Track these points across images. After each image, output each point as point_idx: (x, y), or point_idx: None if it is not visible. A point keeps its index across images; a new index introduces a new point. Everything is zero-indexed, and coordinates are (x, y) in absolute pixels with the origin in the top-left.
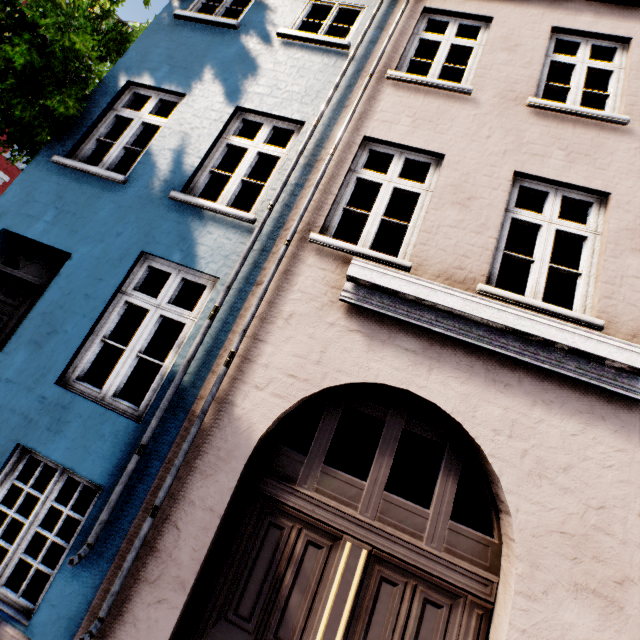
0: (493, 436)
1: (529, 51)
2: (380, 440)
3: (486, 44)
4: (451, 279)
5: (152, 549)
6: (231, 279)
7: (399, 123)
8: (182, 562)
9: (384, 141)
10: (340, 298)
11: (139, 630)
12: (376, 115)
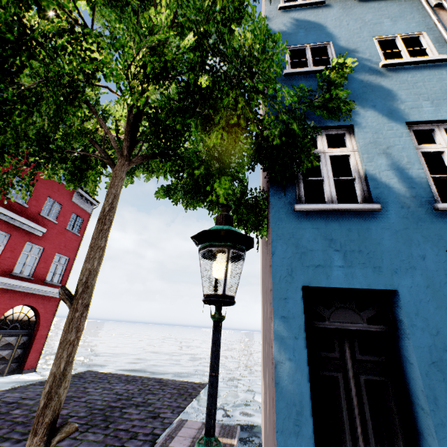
0: None
1: None
2: None
3: None
4: None
5: None
6: None
7: None
8: None
9: None
10: None
11: None
12: None
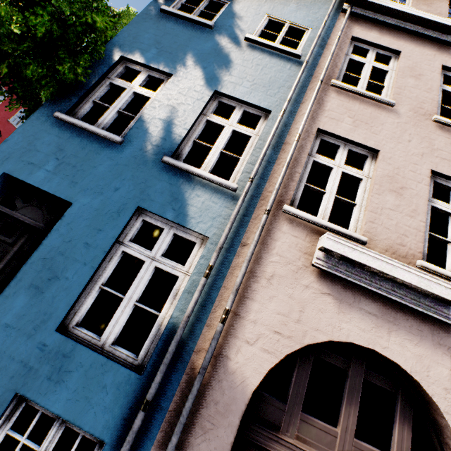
0: (445, 394)
1: (429, 80)
2: (346, 389)
3: (399, 70)
4: (396, 253)
5: None
6: (222, 241)
7: (343, 121)
8: None
9: (333, 134)
10: (314, 264)
11: None
12: (325, 113)
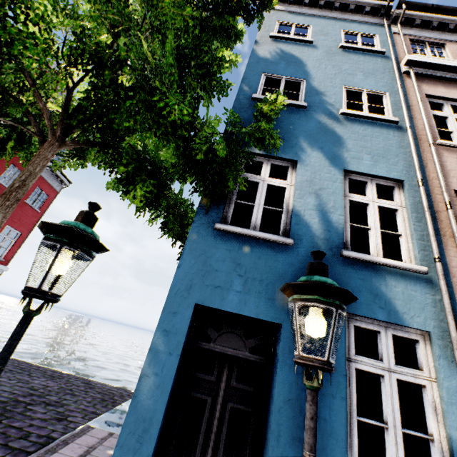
0: None
1: None
2: None
3: None
4: None
5: None
6: (456, 336)
7: None
8: None
9: None
10: None
11: None
12: (450, 173)
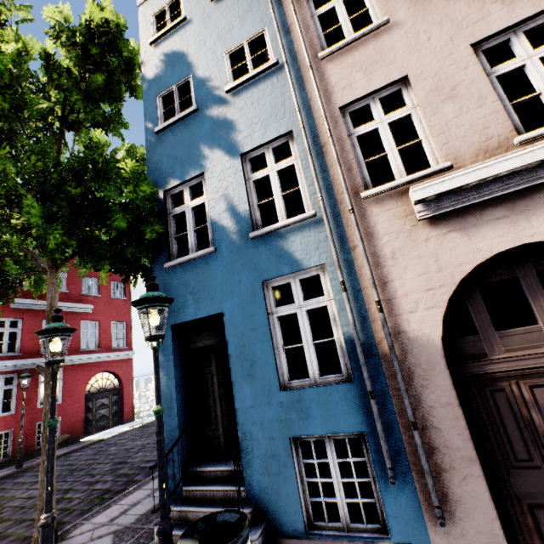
0: None
1: None
2: (525, 291)
3: None
4: (488, 151)
5: (430, 450)
6: (336, 258)
7: (355, 81)
8: (458, 446)
9: (355, 100)
10: (419, 219)
11: (466, 502)
12: (335, 89)
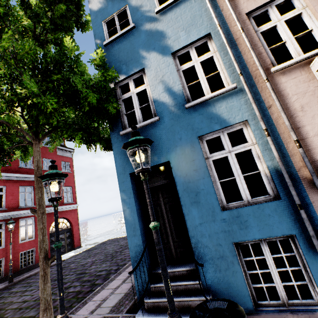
0: None
1: None
2: None
3: None
4: None
5: None
6: (258, 114)
7: None
8: None
9: (257, 8)
10: None
11: None
12: (241, 1)
